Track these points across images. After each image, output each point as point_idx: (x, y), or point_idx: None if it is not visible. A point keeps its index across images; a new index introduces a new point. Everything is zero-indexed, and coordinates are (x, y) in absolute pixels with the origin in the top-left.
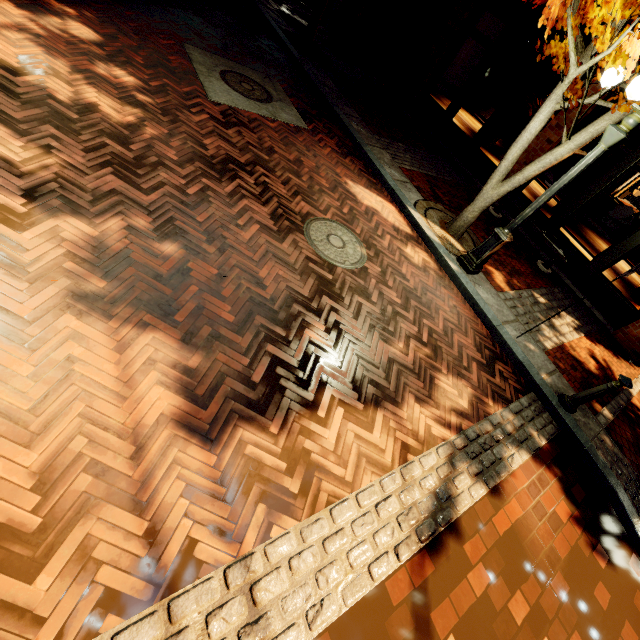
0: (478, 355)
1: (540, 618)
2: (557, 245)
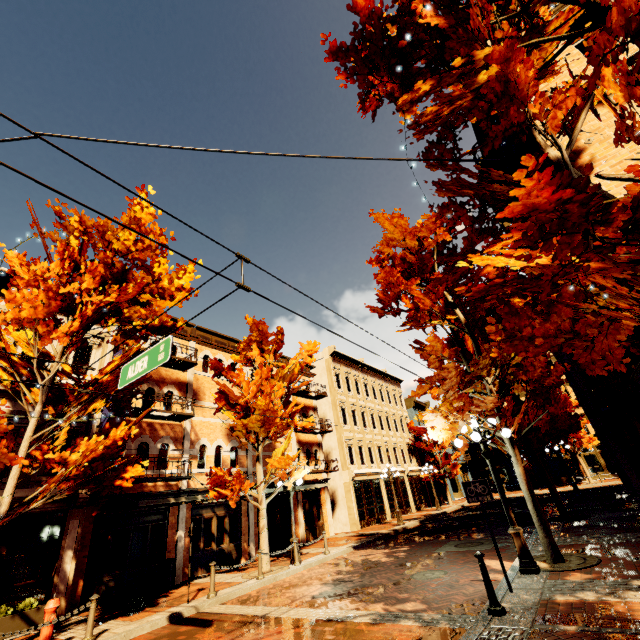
0: (461, 601)
1: None
2: None
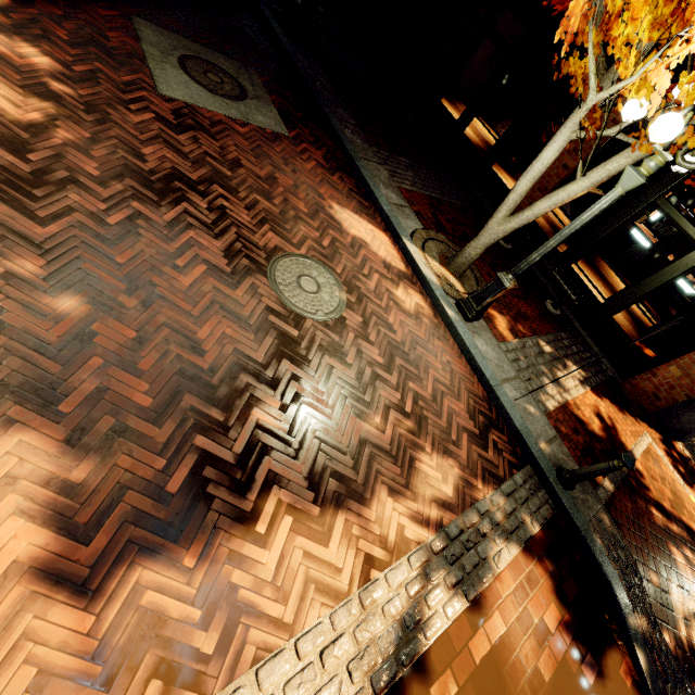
0: (470, 423)
1: None
2: (568, 285)
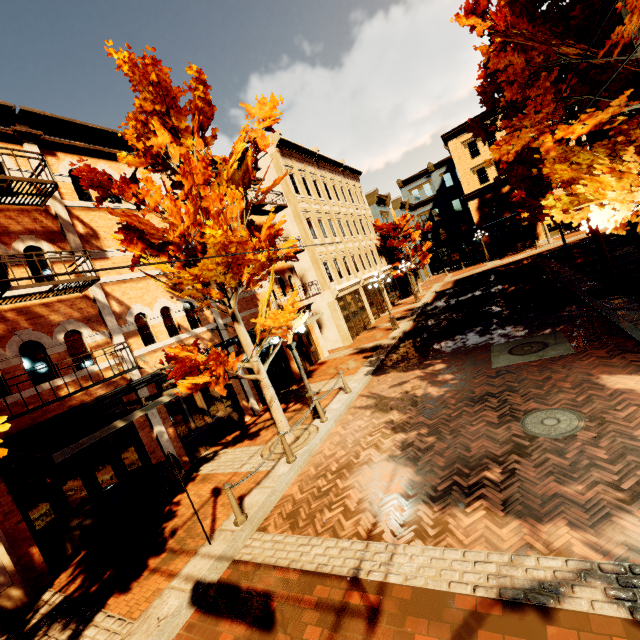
0: None
1: None
2: None
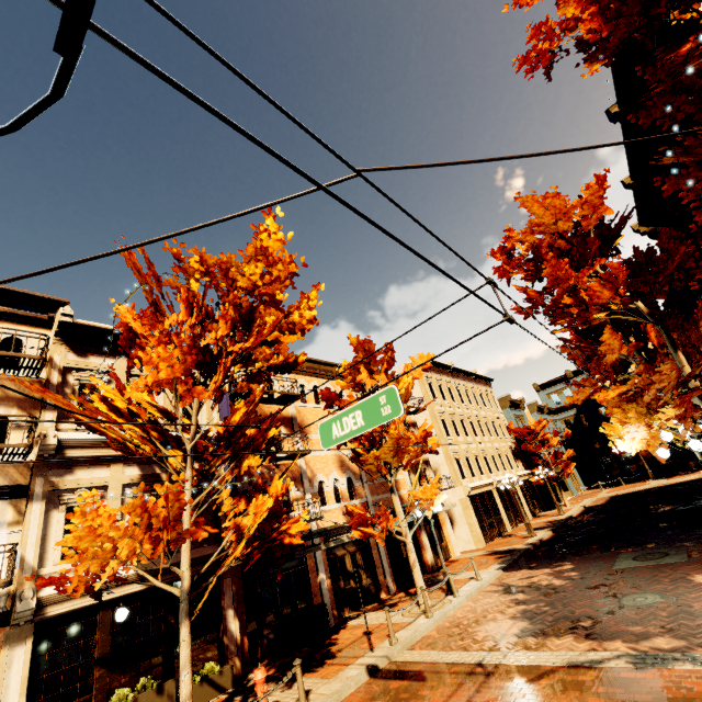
0: None
1: (608, 695)
2: None
